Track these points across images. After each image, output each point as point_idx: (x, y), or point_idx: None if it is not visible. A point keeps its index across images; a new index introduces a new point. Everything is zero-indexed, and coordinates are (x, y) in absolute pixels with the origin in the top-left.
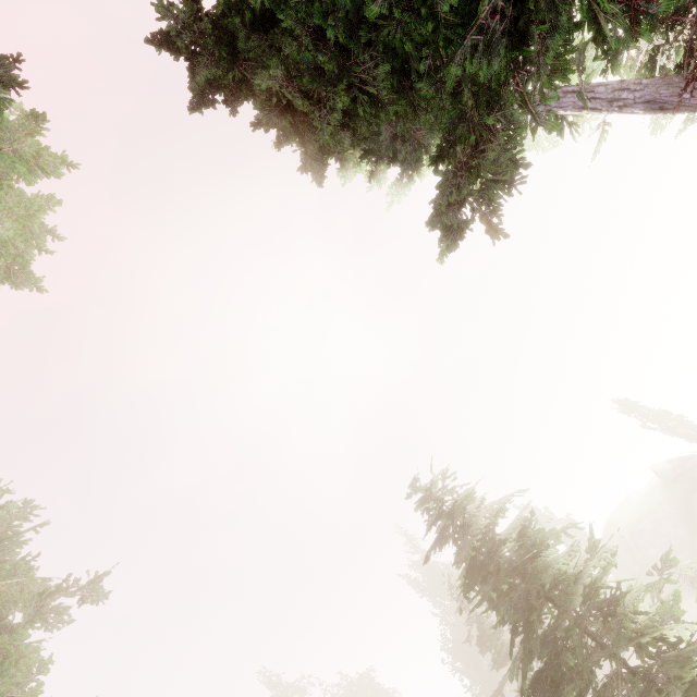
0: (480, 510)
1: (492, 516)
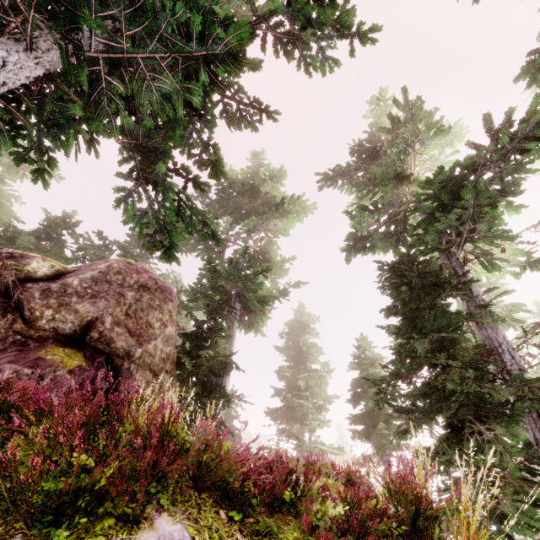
0: None
1: None
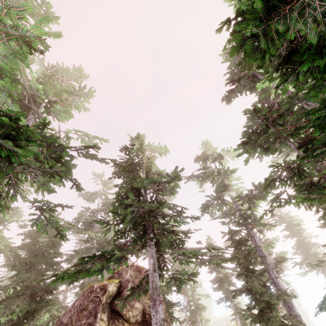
0: None
1: None
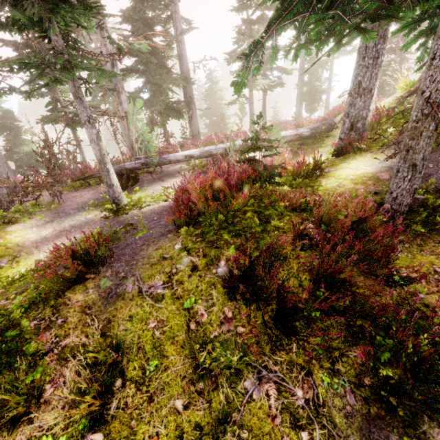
0: (217, 86)
1: (219, 89)
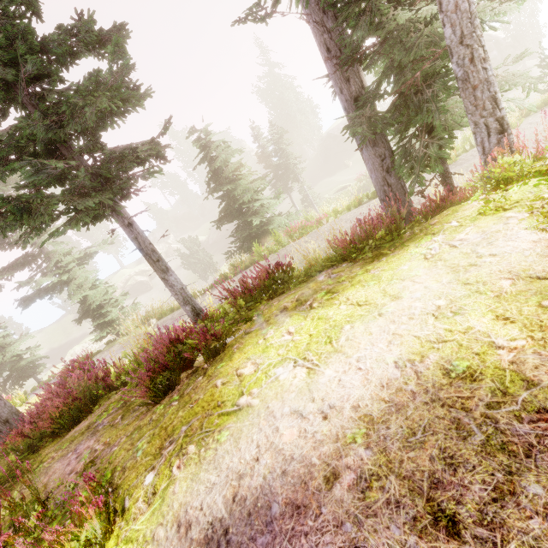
0: (222, 154)
1: (223, 162)
